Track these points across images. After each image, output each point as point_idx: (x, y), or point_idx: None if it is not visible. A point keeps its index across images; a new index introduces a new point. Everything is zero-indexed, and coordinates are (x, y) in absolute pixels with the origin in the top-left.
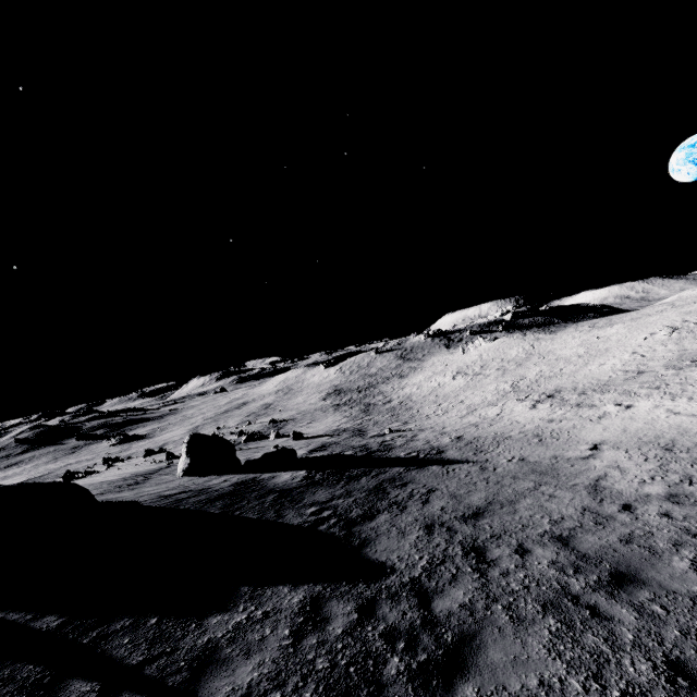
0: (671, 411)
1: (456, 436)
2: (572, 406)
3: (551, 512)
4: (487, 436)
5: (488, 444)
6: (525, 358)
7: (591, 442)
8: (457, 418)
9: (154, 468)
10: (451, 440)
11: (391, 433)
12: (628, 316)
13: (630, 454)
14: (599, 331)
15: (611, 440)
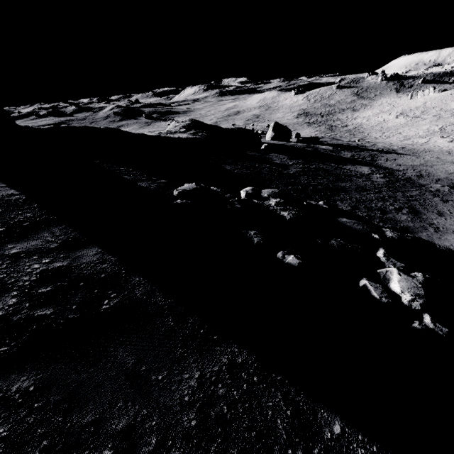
0: None
1: (401, 147)
2: None
3: (446, 169)
4: (419, 149)
5: (420, 152)
6: None
7: None
8: (398, 141)
9: None
10: (399, 148)
11: (358, 142)
12: None
13: None
14: None
15: None
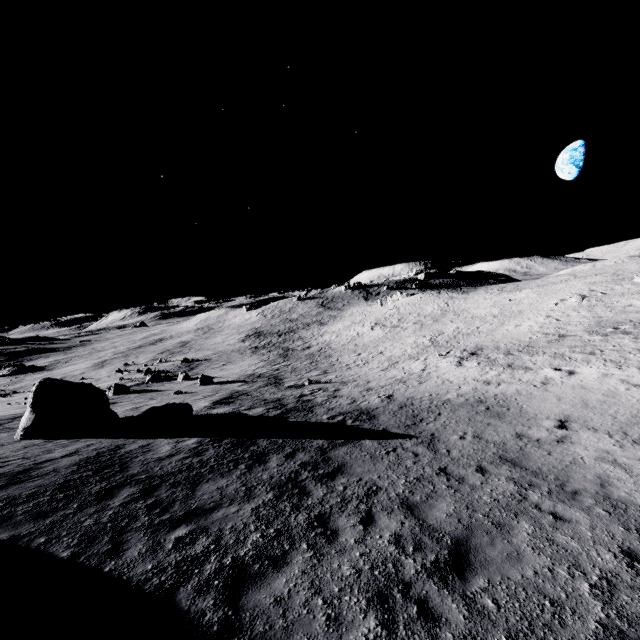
0: (627, 382)
1: (386, 394)
2: (503, 367)
3: (578, 560)
4: (421, 397)
5: (426, 410)
6: (441, 315)
7: (553, 417)
8: (380, 371)
9: (15, 414)
10: (381, 400)
11: (310, 385)
12: (534, 283)
13: (618, 441)
14: (509, 294)
15: (577, 416)
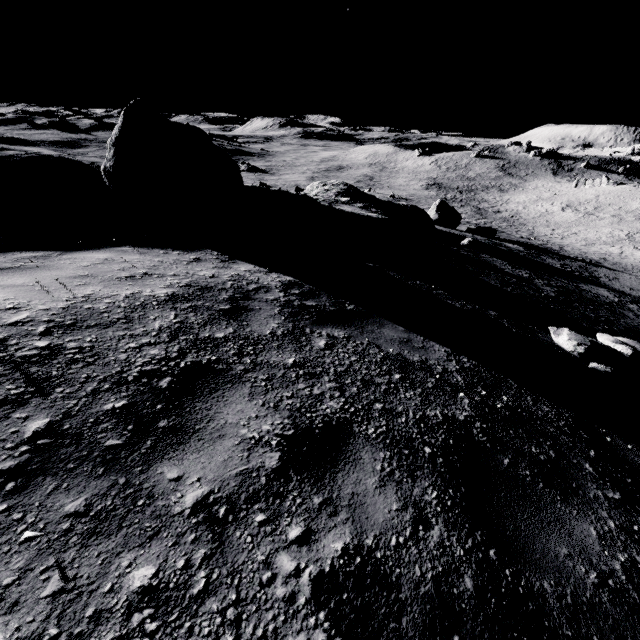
0: None
1: (600, 257)
2: None
3: None
4: (626, 264)
5: (631, 269)
6: None
7: None
8: (582, 246)
9: None
10: (599, 258)
11: (536, 240)
12: None
13: None
14: None
15: None
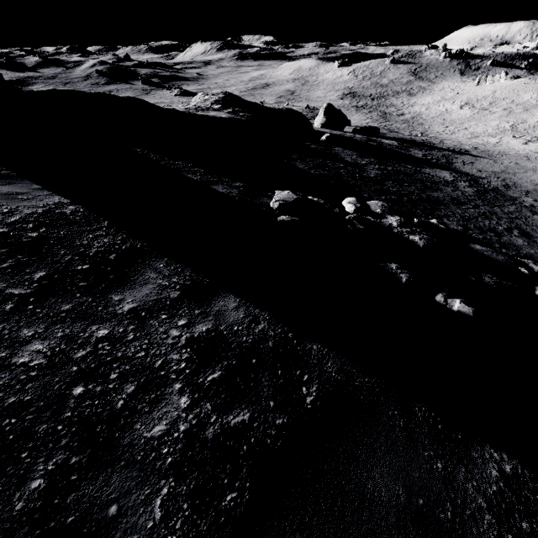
0: None
1: (473, 147)
2: None
3: (530, 179)
4: (494, 151)
5: (495, 154)
6: (534, 105)
7: None
8: (465, 139)
9: None
10: (471, 148)
11: (422, 137)
12: None
13: None
14: None
15: None
